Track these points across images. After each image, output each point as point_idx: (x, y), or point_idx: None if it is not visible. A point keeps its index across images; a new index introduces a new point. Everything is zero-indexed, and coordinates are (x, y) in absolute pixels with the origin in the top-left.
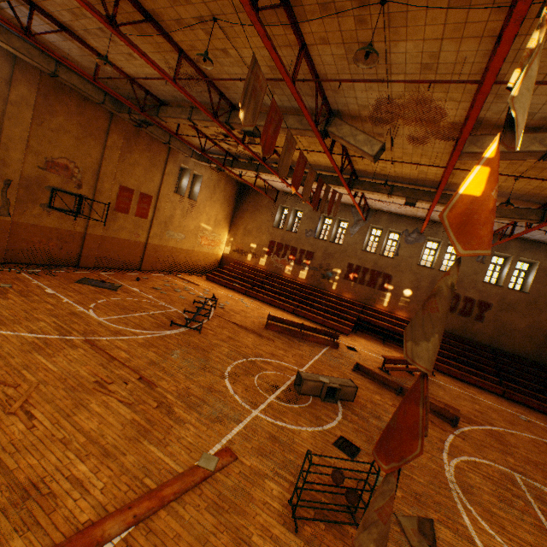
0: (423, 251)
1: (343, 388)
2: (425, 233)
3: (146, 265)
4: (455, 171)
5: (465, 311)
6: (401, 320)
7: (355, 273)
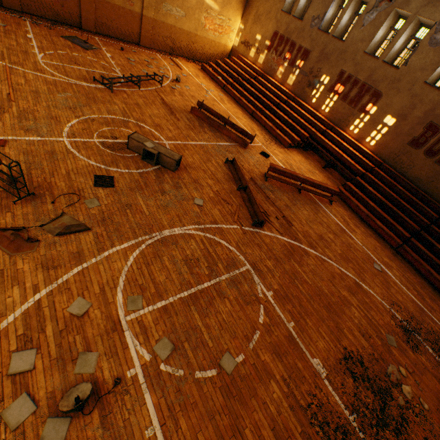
0: None
1: (164, 157)
2: None
3: (144, 41)
4: None
5: None
6: (362, 151)
7: (343, 86)
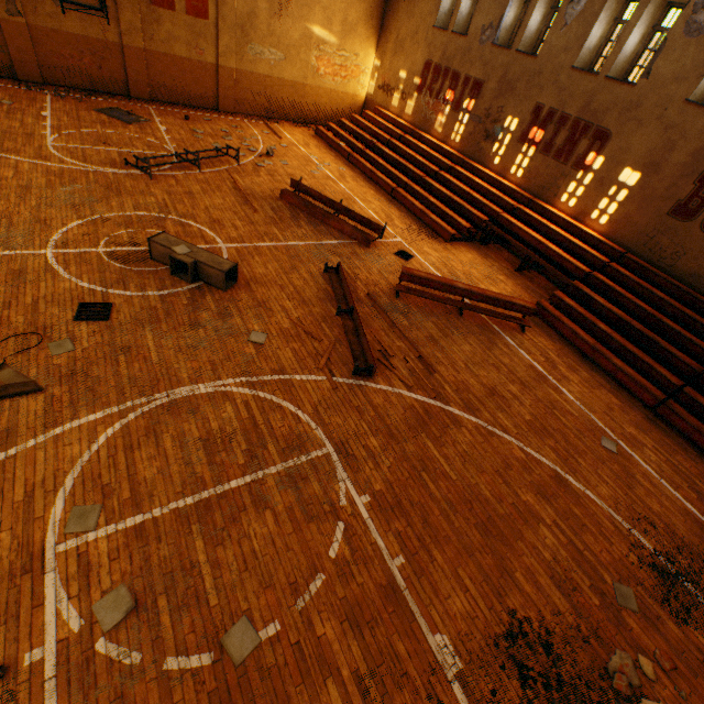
0: None
1: (205, 268)
2: None
3: (225, 104)
4: None
5: None
6: (585, 236)
7: (542, 129)
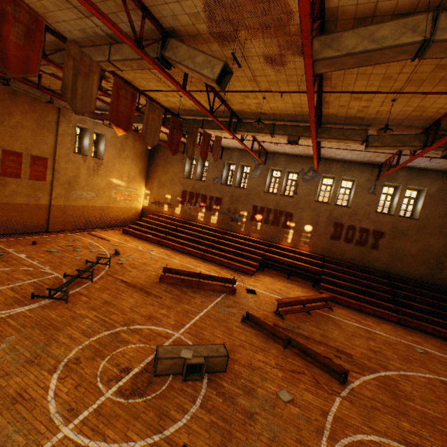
0: (320, 188)
1: (210, 360)
2: (319, 171)
3: (54, 226)
4: (328, 98)
5: (361, 241)
6: (304, 254)
7: (260, 214)
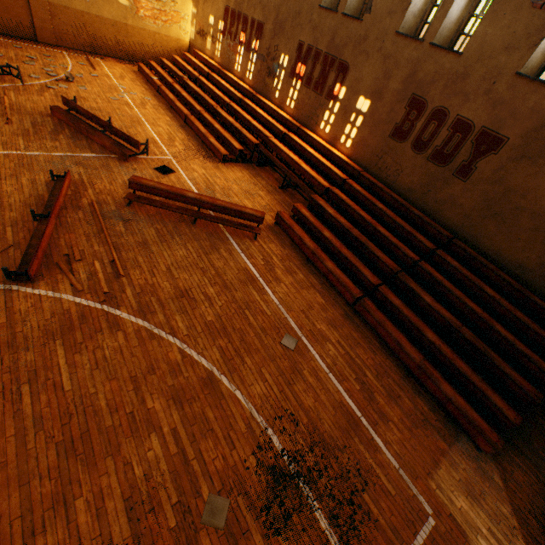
0: None
1: None
2: None
3: (44, 36)
4: None
5: (443, 153)
6: (335, 158)
7: (304, 65)
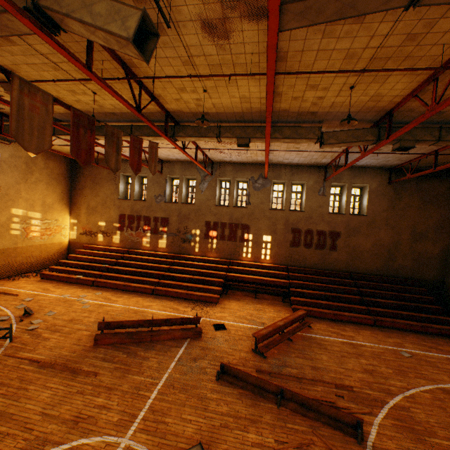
0: (272, 195)
1: None
2: (269, 177)
3: None
4: (281, 88)
5: (320, 244)
6: (267, 267)
7: (215, 230)
